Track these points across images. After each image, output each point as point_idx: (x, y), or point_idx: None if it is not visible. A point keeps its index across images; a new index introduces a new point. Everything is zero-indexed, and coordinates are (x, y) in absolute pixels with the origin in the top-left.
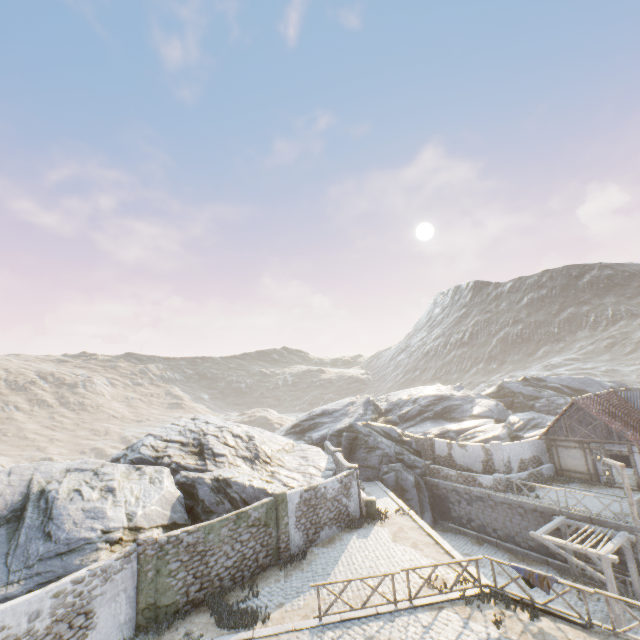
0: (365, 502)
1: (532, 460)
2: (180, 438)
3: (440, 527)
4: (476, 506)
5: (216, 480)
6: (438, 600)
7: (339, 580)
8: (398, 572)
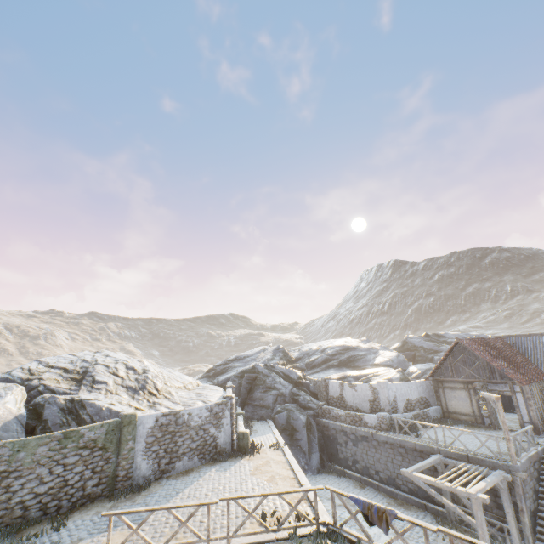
0: (237, 434)
1: (419, 401)
2: (67, 365)
3: (327, 469)
4: (361, 447)
5: (71, 401)
6: (262, 540)
7: (140, 509)
8: (216, 502)
